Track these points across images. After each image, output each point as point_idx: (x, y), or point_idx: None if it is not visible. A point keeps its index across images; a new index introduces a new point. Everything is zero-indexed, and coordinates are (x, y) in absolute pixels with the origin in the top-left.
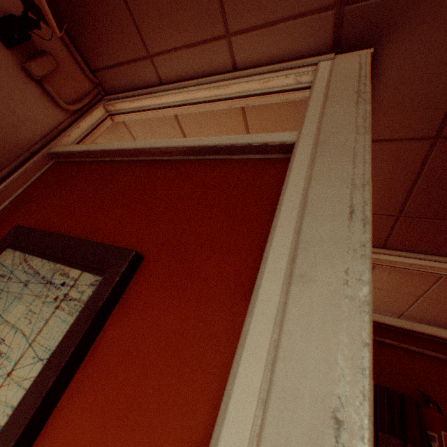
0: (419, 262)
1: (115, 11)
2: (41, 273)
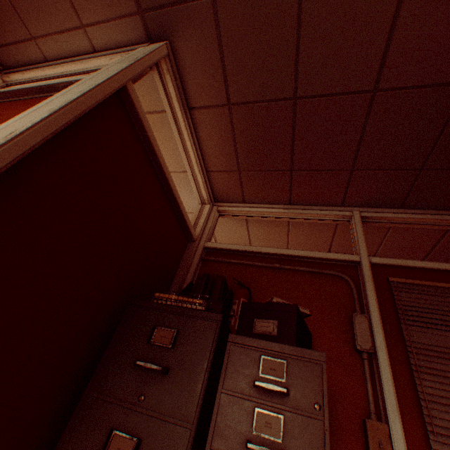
0: (265, 210)
1: (1, 2)
2: None
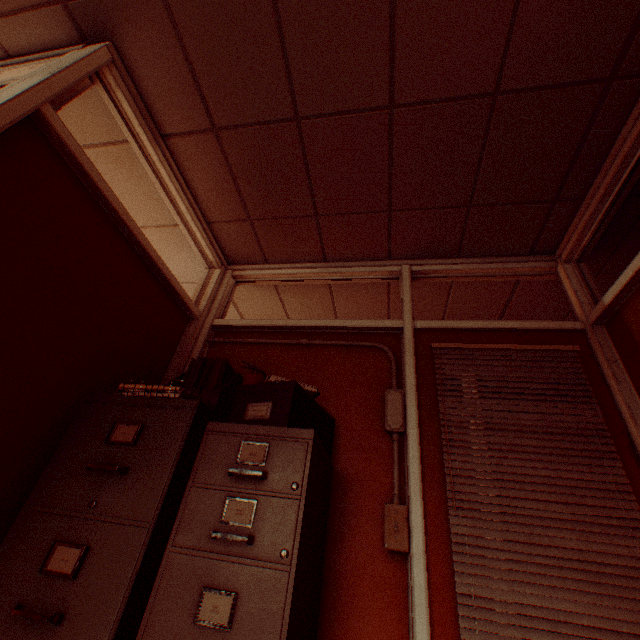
0: (295, 272)
1: None
2: None
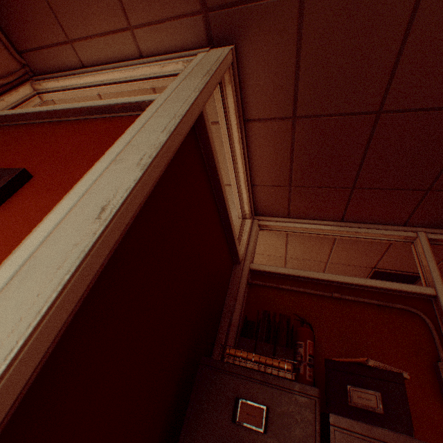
0: (313, 227)
1: None
2: None
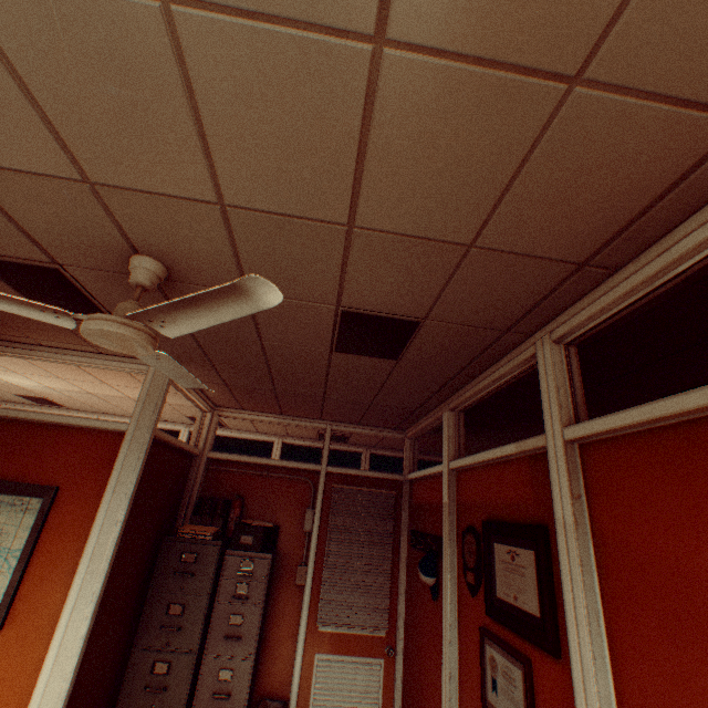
0: (262, 418)
1: (0, 324)
2: (7, 501)
